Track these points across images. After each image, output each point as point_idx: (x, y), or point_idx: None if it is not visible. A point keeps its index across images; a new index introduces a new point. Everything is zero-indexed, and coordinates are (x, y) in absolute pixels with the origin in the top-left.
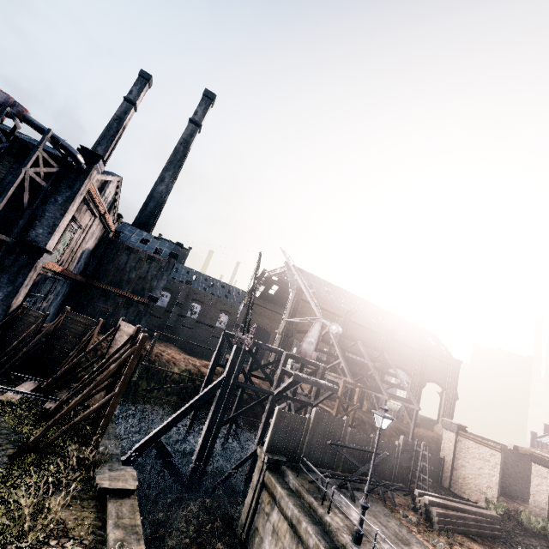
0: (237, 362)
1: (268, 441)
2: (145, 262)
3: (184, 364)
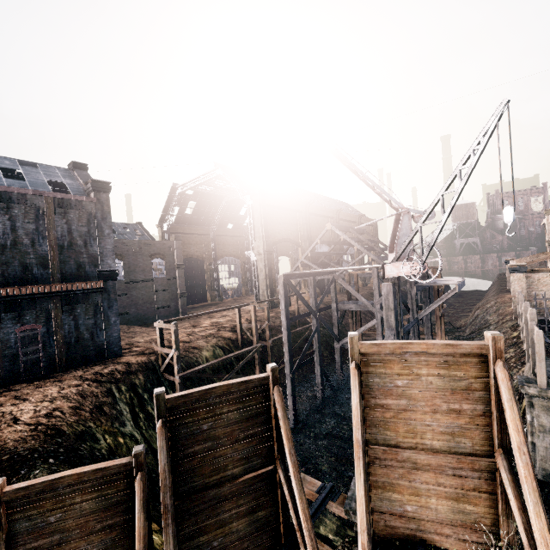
0: (396, 305)
1: (546, 375)
2: (53, 216)
3: (204, 343)
